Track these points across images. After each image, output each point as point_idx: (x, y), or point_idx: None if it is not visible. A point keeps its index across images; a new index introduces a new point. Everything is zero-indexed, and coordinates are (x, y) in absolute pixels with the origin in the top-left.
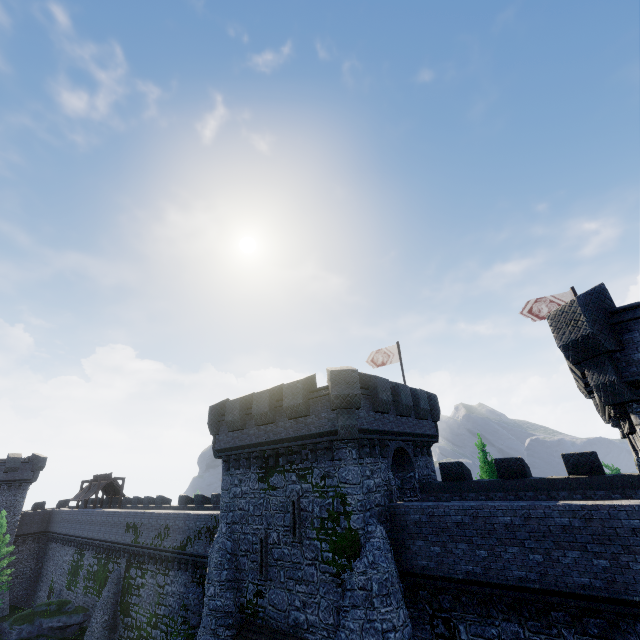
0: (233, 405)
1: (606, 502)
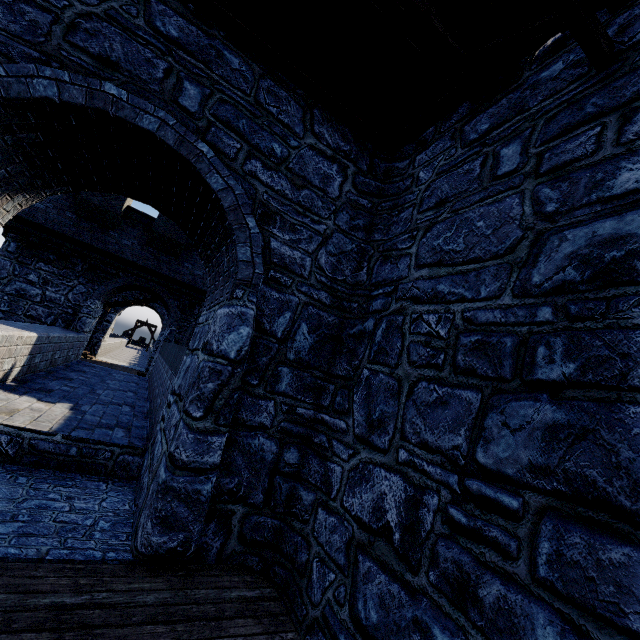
0: None
1: None
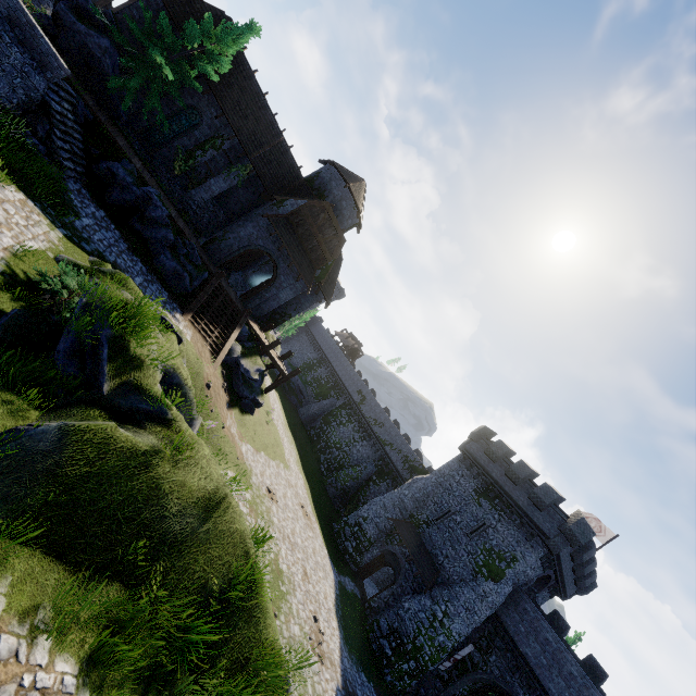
0: (502, 446)
1: None
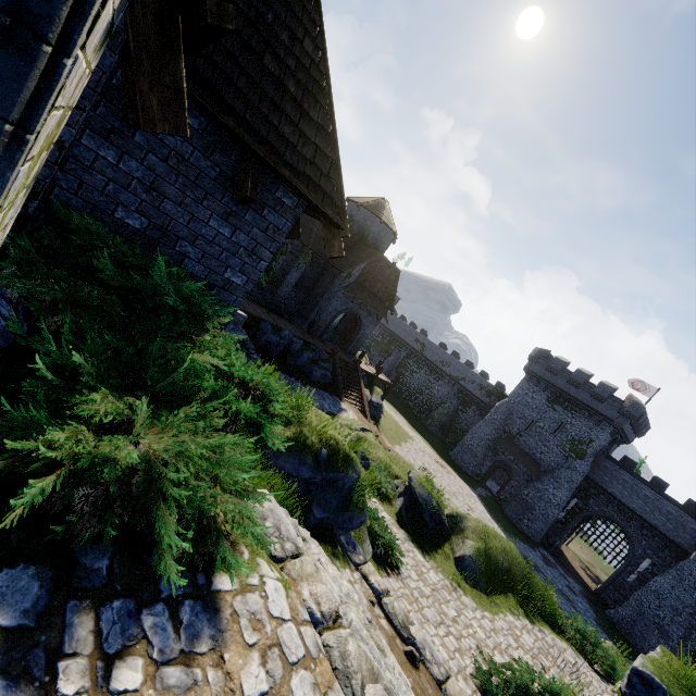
0: (559, 362)
1: (693, 519)
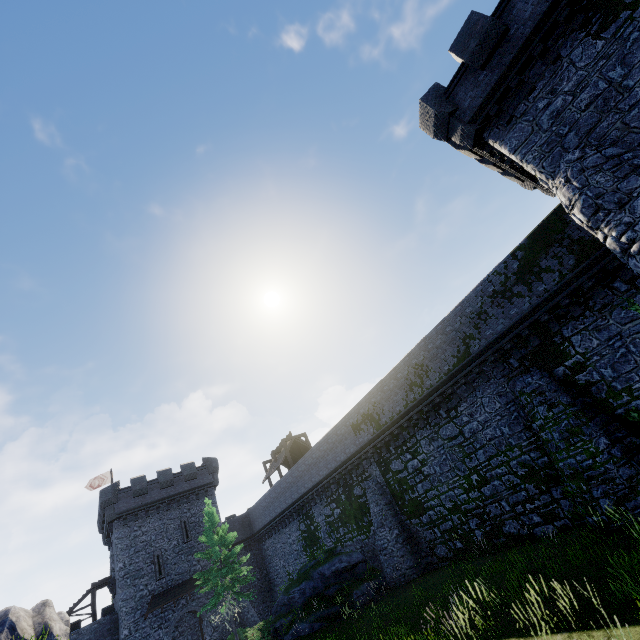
0: (466, 30)
1: None
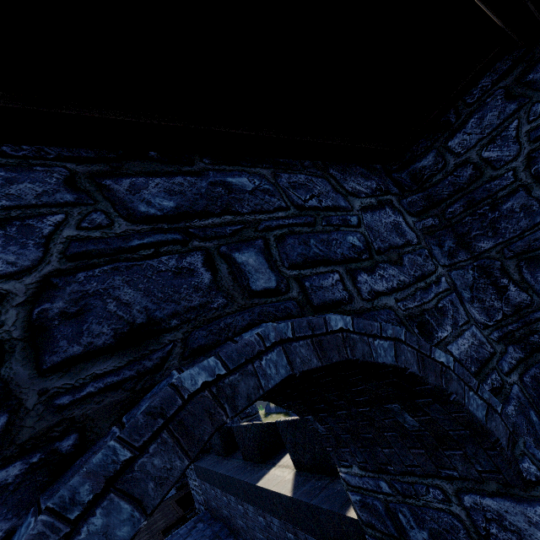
0: None
1: None
